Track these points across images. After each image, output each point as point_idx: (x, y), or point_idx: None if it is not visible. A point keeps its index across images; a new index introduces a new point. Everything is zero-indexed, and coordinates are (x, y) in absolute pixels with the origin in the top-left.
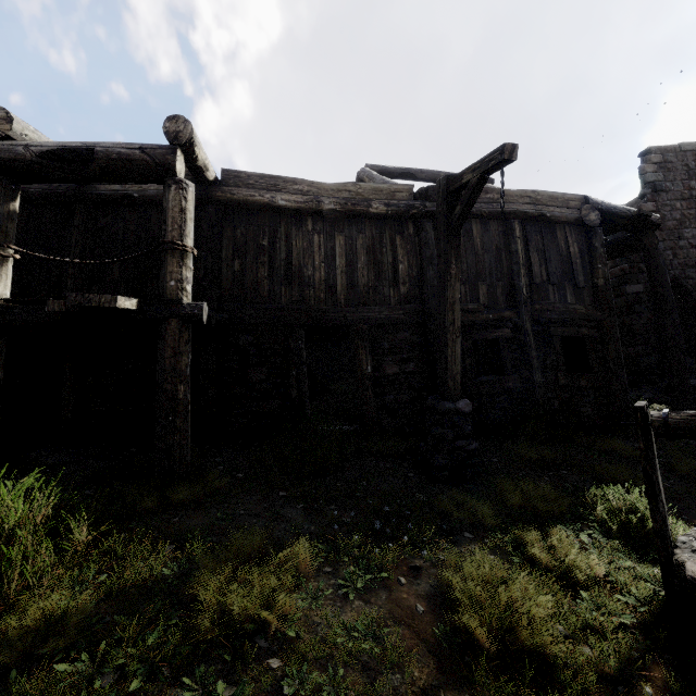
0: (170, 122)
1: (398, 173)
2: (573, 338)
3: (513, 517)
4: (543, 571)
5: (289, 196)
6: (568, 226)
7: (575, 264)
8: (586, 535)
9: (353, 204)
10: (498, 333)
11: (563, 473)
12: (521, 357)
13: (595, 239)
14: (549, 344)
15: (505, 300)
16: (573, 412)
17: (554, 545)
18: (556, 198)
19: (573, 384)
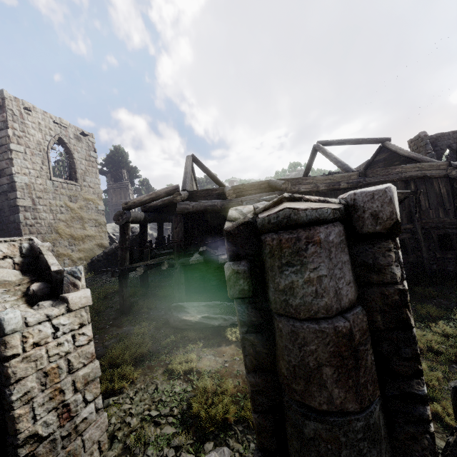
0: (283, 185)
1: (336, 143)
2: (443, 233)
3: (422, 317)
4: (437, 333)
5: (305, 186)
6: (439, 179)
7: (444, 198)
8: (452, 323)
9: (333, 185)
10: (404, 236)
11: (441, 300)
12: (416, 246)
13: (455, 184)
14: (430, 238)
15: (406, 219)
16: (444, 270)
17: (439, 326)
18: (432, 165)
19: (444, 257)
